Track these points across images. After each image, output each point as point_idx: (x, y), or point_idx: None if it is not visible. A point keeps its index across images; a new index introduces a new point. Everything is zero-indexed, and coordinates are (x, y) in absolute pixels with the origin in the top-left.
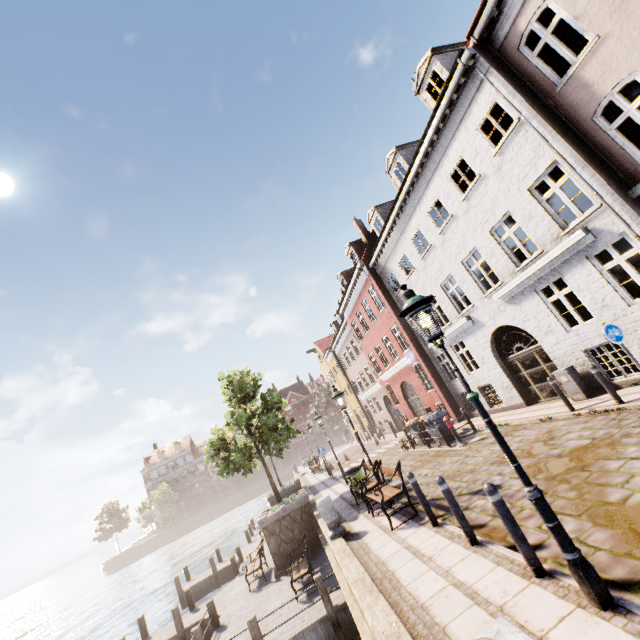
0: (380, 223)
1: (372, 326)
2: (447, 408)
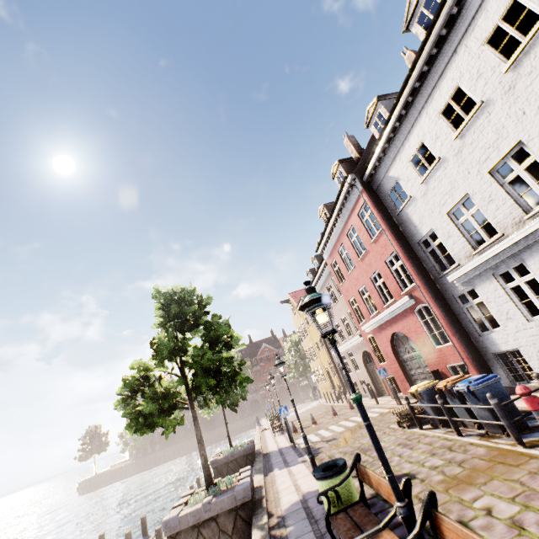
0: (383, 118)
1: (358, 262)
2: (472, 373)
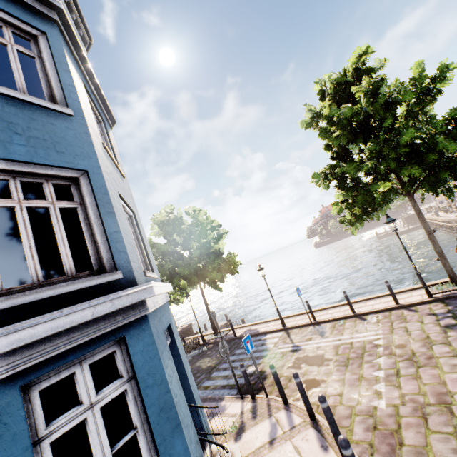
0: None
1: None
2: None
